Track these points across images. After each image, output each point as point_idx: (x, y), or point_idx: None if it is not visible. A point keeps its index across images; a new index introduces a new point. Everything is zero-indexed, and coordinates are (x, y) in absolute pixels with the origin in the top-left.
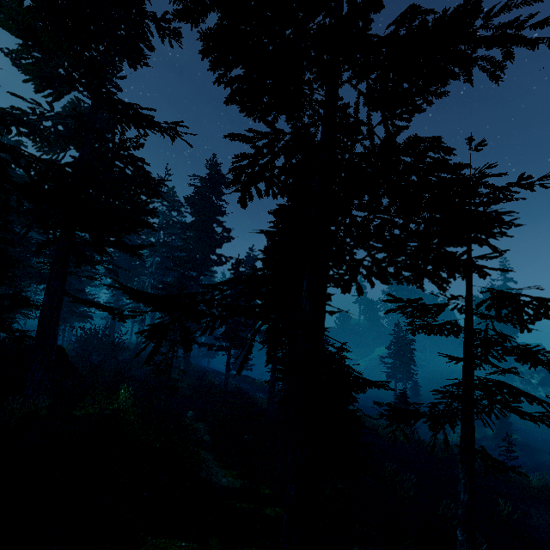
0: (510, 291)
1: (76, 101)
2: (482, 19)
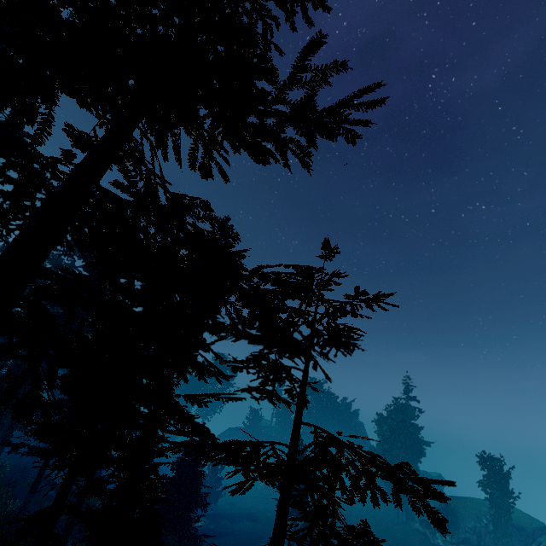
0: (412, 411)
1: None
2: (269, 82)
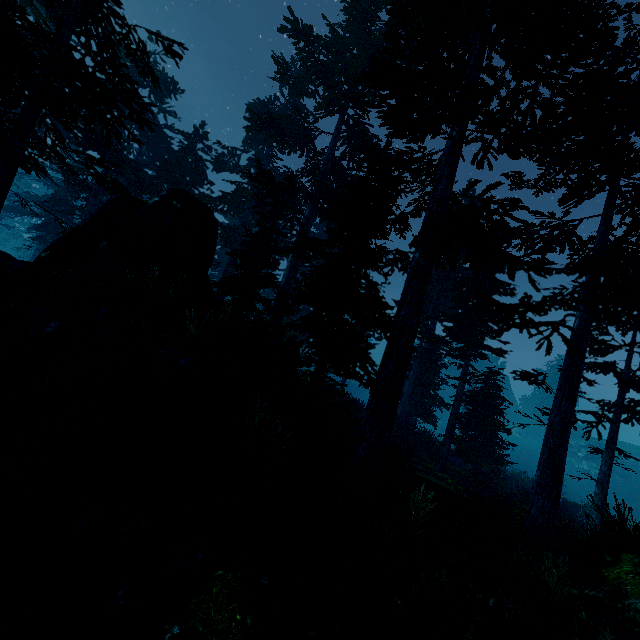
0: None
1: (275, 100)
2: None
